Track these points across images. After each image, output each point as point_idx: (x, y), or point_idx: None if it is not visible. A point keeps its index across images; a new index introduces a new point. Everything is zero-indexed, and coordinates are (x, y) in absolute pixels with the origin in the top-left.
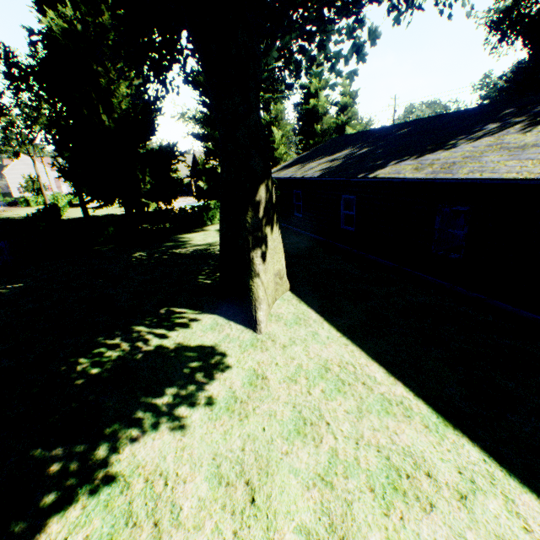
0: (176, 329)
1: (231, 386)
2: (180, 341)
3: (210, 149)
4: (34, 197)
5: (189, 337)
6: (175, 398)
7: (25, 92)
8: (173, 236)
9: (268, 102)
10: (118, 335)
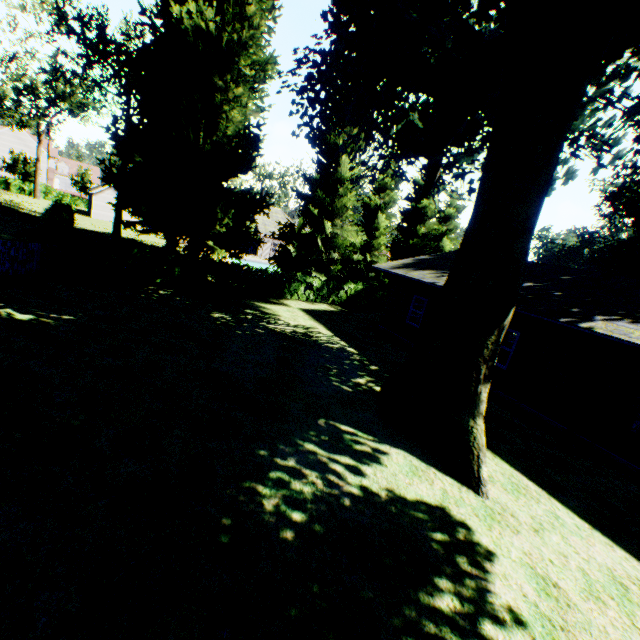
0: (365, 462)
1: (522, 591)
2: (385, 485)
3: (311, 214)
4: (18, 182)
5: (393, 481)
6: (462, 602)
7: (106, 69)
8: (248, 301)
9: (384, 186)
10: (286, 452)
